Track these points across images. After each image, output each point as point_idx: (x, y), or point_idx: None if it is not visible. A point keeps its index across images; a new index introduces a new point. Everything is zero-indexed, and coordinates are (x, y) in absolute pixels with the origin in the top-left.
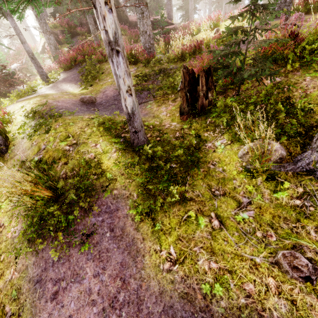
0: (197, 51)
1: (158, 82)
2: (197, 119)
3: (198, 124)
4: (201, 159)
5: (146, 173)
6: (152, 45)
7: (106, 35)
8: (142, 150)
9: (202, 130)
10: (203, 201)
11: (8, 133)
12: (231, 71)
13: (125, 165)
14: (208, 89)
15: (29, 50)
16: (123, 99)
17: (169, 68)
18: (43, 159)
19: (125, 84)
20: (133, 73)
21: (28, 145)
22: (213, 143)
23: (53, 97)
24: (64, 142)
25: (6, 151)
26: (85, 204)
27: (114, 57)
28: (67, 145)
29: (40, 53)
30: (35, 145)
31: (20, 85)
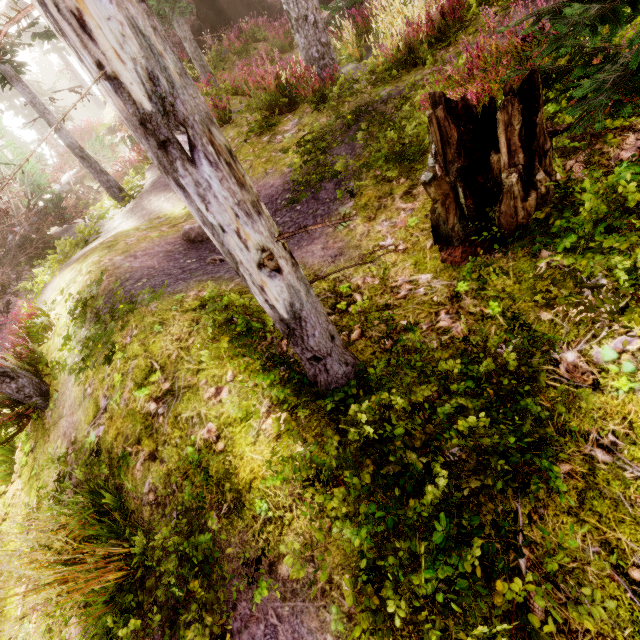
0: (449, 27)
1: (356, 148)
2: (498, 258)
3: (505, 277)
4: (551, 419)
5: (369, 505)
6: (326, 49)
7: (118, 95)
8: (344, 407)
9: (526, 298)
10: (610, 639)
11: (48, 357)
12: (632, 71)
13: (301, 473)
14: (535, 155)
15: (72, 142)
16: (255, 288)
17: (380, 99)
18: (106, 439)
19: (250, 246)
20: (291, 137)
21: (78, 395)
22: (586, 353)
23: (127, 244)
24: (145, 389)
25: (45, 406)
26: (203, 633)
27: (179, 171)
28: (152, 400)
29: (110, 133)
30: (90, 397)
31: (80, 216)
